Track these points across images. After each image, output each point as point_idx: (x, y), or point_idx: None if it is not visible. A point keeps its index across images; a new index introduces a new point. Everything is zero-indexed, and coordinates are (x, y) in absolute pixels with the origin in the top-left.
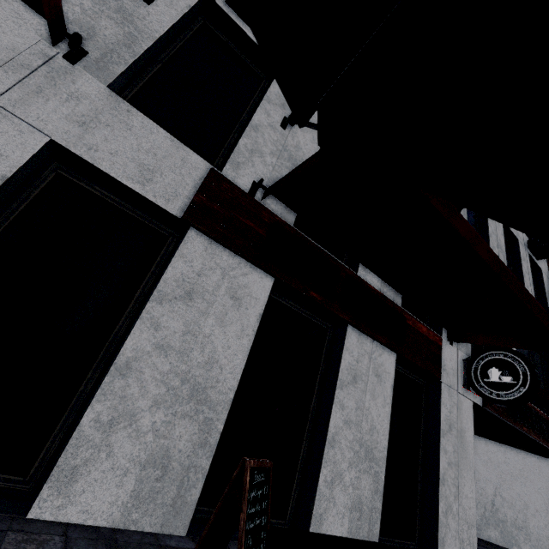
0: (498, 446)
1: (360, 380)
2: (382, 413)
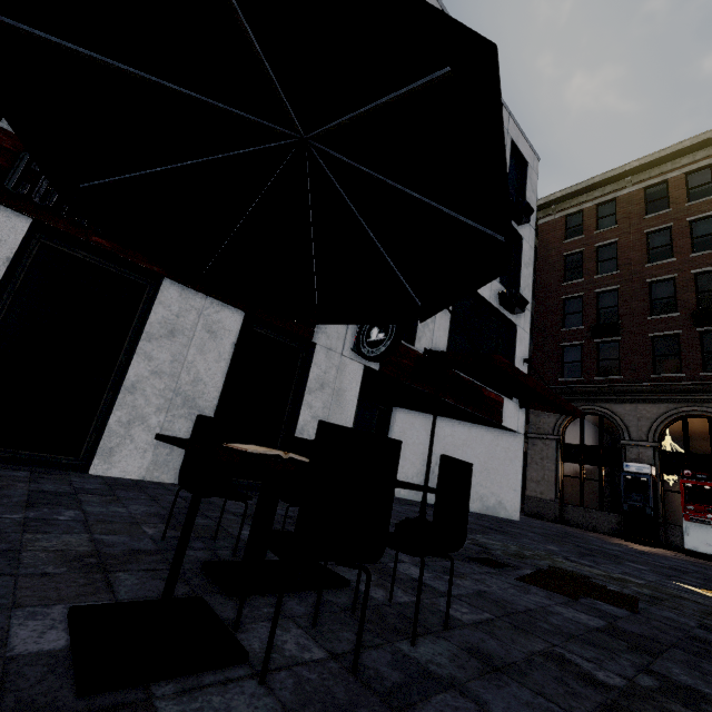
0: (447, 421)
1: (181, 335)
2: (214, 368)
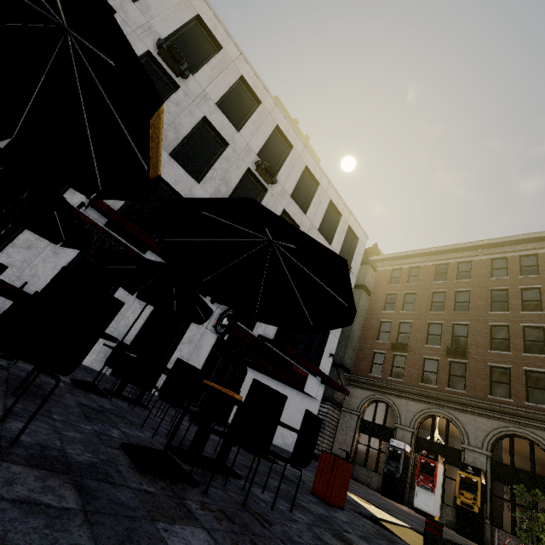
0: (275, 382)
1: (127, 304)
2: (137, 321)
